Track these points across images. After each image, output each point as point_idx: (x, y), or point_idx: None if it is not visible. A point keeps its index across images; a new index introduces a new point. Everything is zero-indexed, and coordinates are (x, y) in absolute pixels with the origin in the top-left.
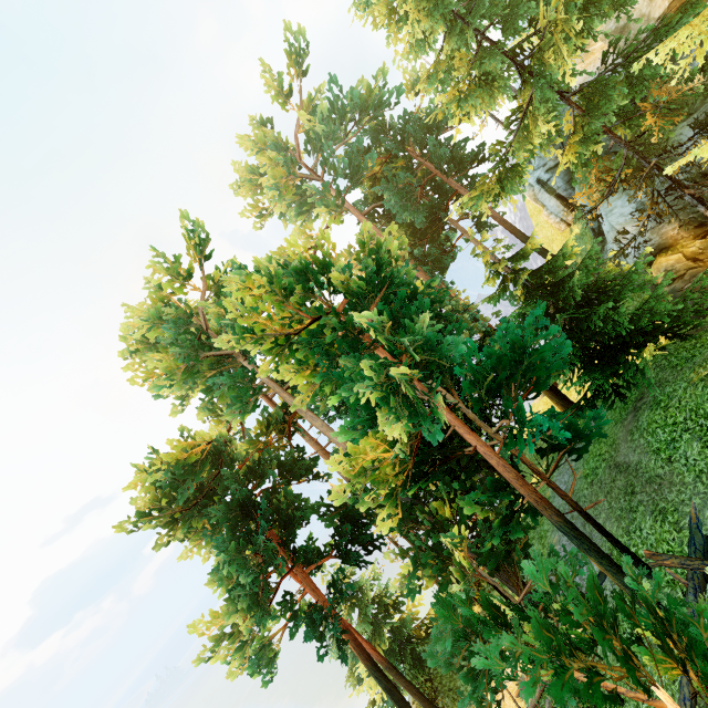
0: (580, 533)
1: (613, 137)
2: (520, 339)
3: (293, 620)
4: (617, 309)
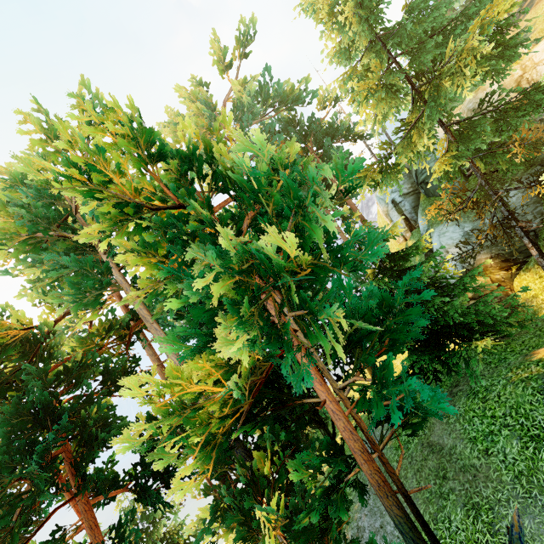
0: (419, 535)
1: (473, 166)
2: (388, 296)
3: None
4: (452, 302)
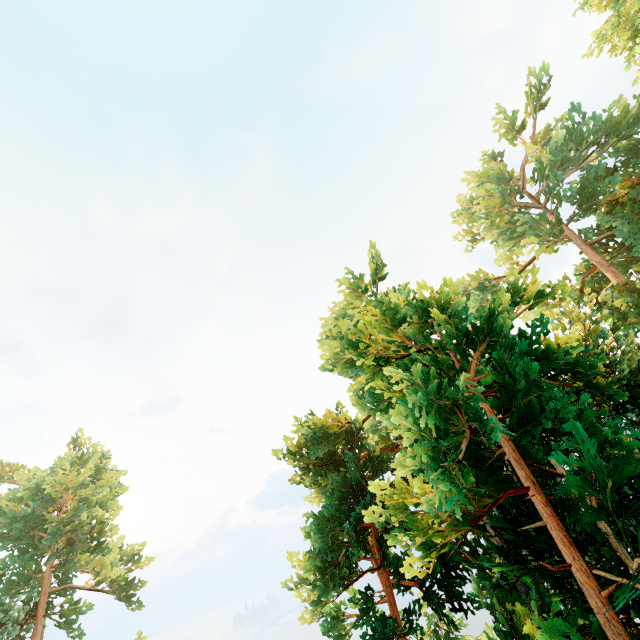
0: None
1: None
2: None
3: (365, 615)
4: None
